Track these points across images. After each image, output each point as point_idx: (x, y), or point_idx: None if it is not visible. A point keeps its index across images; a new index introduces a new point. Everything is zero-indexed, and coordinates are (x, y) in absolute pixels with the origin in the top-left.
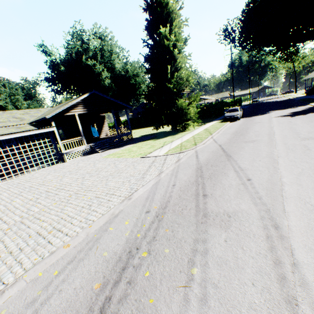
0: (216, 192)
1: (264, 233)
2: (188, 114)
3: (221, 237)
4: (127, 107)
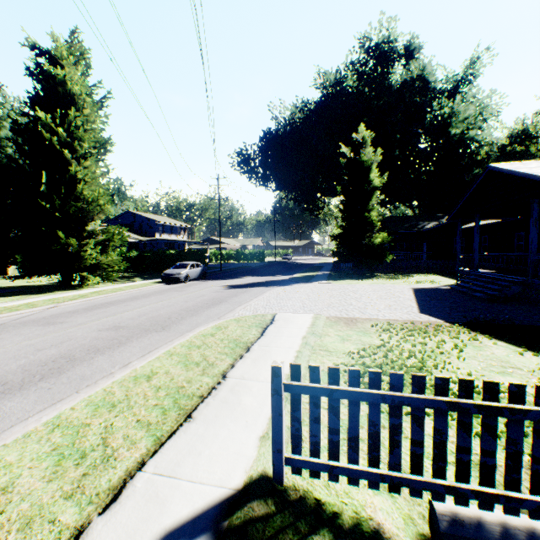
0: None
1: None
2: (86, 260)
3: None
4: None
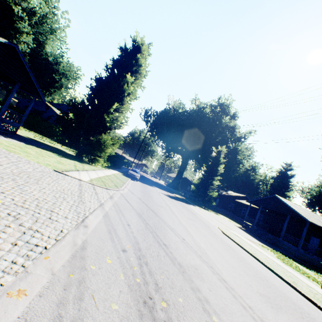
0: (171, 244)
1: (223, 284)
2: (105, 152)
3: (206, 287)
4: (40, 96)
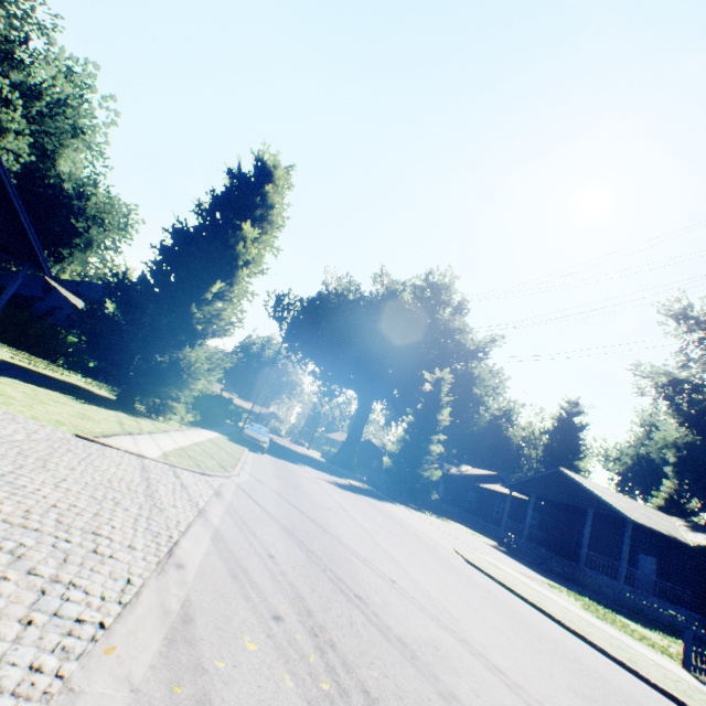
0: (371, 594)
1: (499, 679)
2: (190, 388)
3: (467, 688)
4: (39, 264)
